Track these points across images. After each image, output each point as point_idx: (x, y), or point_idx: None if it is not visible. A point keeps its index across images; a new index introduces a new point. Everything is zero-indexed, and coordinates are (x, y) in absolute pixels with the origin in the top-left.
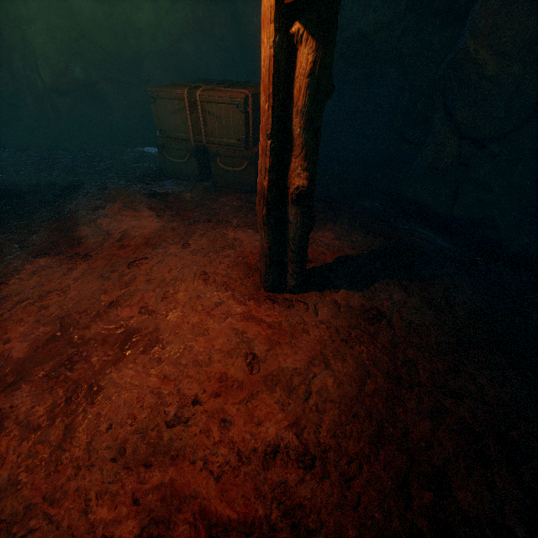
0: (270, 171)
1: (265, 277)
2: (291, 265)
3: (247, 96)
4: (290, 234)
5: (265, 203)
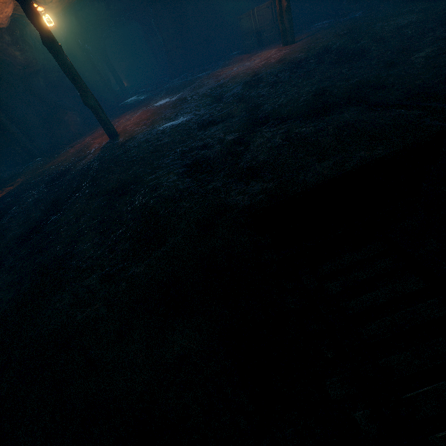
0: (279, 5)
1: (283, 41)
2: (289, 34)
3: (271, 2)
4: (287, 23)
5: (279, 15)
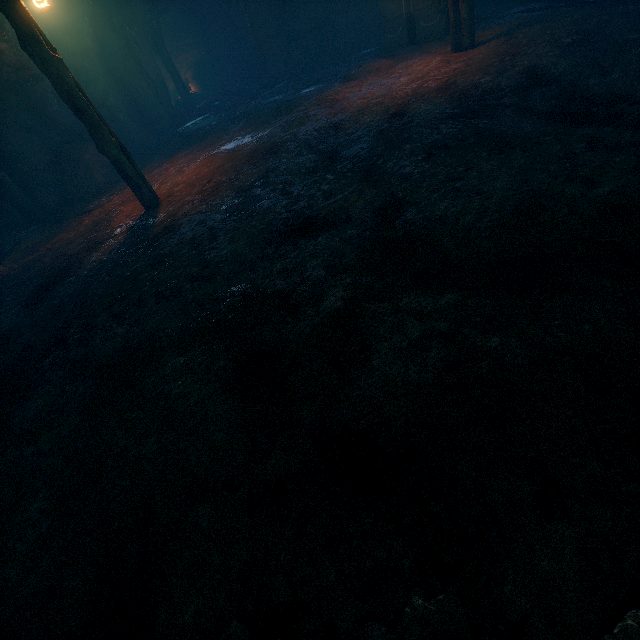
0: None
1: (453, 43)
2: (465, 30)
3: None
4: (464, 10)
5: None
